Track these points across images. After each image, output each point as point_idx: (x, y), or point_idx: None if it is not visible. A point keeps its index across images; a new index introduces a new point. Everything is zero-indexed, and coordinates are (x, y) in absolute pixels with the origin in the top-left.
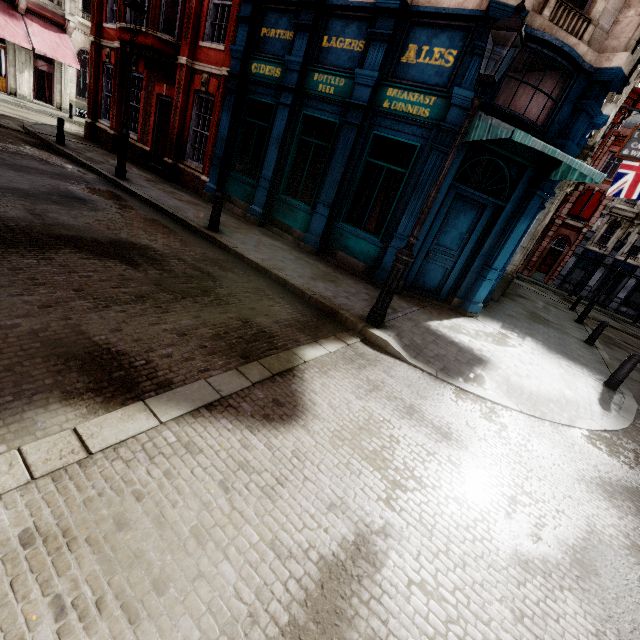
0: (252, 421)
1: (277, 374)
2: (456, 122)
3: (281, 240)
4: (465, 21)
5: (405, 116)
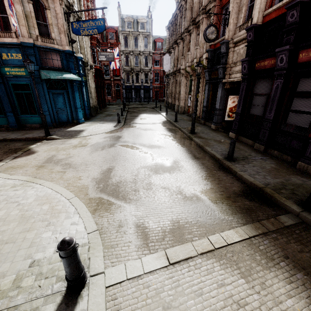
0: (26, 156)
1: (26, 151)
2: (35, 74)
3: (0, 131)
4: (17, 45)
5: (18, 76)
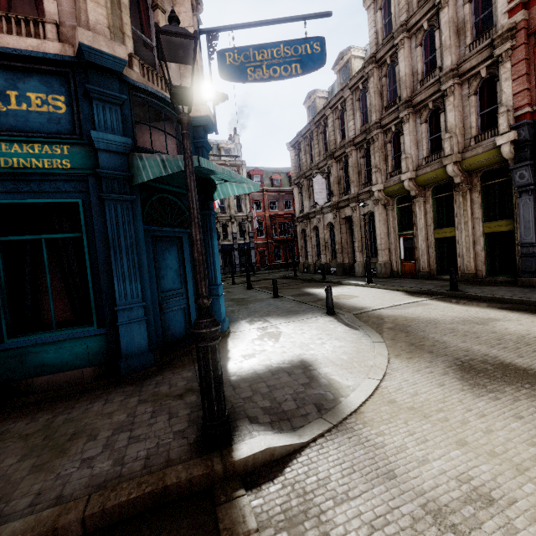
0: None
1: None
2: (114, 167)
3: None
4: (54, 66)
5: (35, 172)
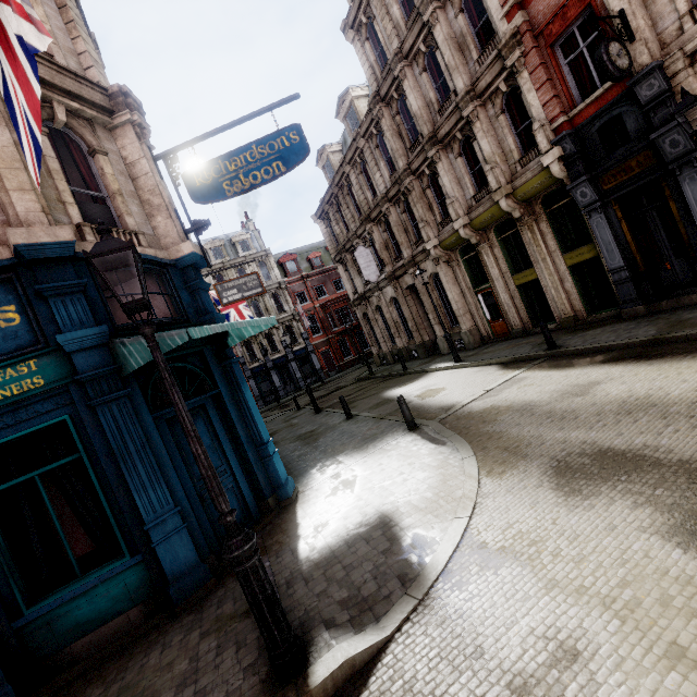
0: None
1: None
2: (96, 364)
3: None
4: None
5: (4, 404)
